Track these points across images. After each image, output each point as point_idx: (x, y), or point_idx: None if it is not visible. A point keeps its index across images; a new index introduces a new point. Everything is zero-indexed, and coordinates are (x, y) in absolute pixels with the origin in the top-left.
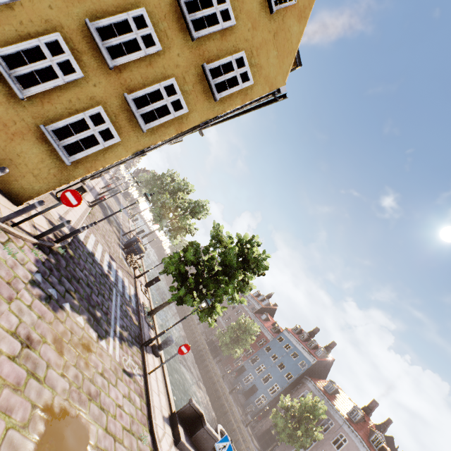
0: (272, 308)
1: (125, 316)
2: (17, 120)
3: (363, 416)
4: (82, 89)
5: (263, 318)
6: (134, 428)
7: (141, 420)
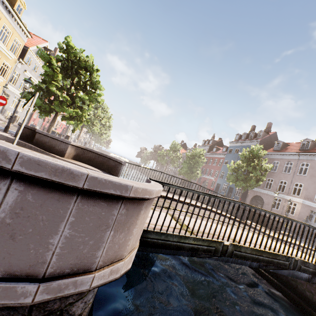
0: (218, 142)
1: None
2: None
3: (313, 141)
4: None
5: (214, 150)
6: None
7: None
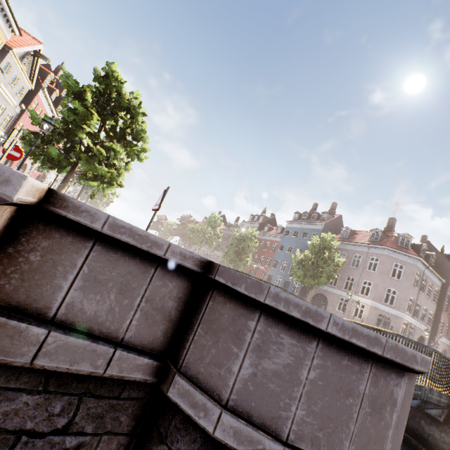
0: (270, 219)
1: None
2: None
3: (383, 232)
4: None
5: (266, 230)
6: None
7: None
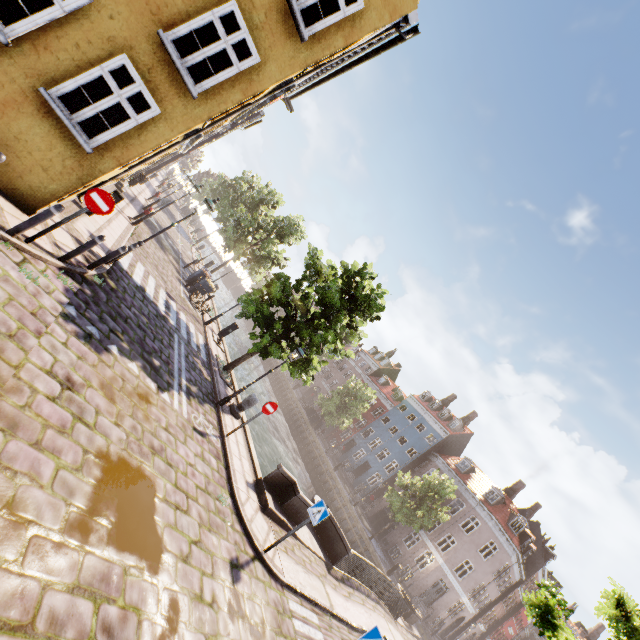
0: (393, 369)
1: (192, 368)
2: (4, 80)
3: (504, 498)
4: (92, 24)
5: (381, 382)
6: (211, 488)
7: (219, 482)
